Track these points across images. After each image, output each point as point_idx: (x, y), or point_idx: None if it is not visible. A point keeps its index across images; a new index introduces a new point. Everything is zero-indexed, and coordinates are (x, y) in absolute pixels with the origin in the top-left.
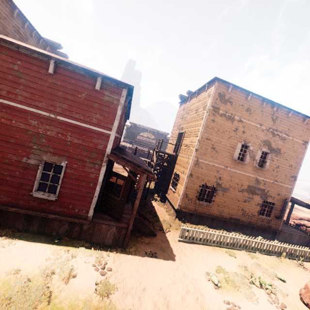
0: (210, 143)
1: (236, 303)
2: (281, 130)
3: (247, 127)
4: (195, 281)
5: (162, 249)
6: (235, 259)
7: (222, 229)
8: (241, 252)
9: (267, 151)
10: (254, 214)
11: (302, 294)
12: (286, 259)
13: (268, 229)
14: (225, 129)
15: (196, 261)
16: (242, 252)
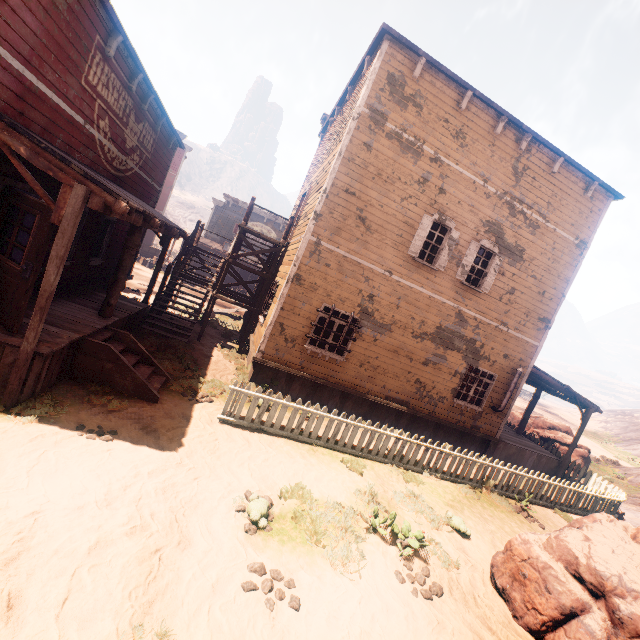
0: (355, 203)
1: (288, 573)
2: (532, 203)
3: (452, 180)
4: (190, 508)
5: (148, 429)
6: (358, 478)
7: (364, 421)
8: (386, 467)
9: (492, 249)
10: (443, 396)
11: (495, 565)
12: (493, 495)
13: (472, 433)
14: (396, 173)
15: (240, 467)
16: (388, 467)
